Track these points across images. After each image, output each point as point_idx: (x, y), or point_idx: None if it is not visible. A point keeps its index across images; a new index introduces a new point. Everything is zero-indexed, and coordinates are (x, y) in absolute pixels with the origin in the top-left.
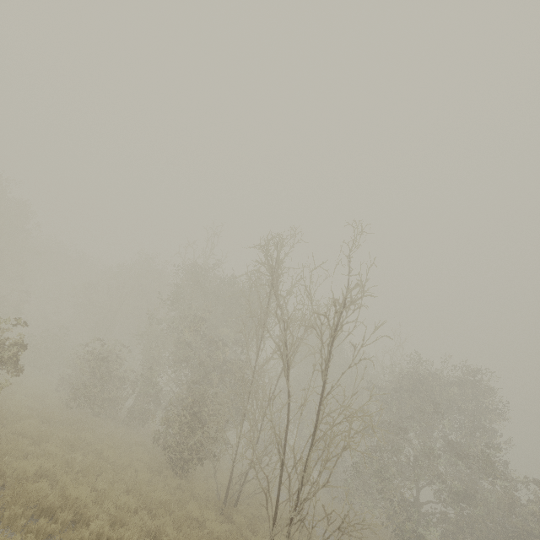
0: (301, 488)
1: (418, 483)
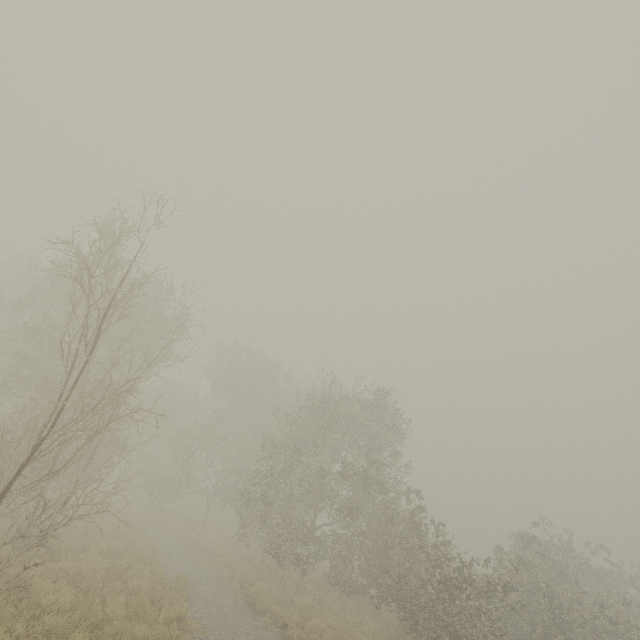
0: (18, 473)
1: (317, 508)
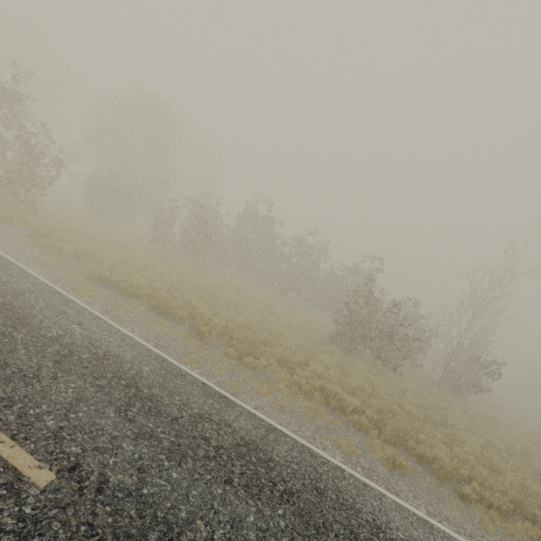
0: None
1: None
